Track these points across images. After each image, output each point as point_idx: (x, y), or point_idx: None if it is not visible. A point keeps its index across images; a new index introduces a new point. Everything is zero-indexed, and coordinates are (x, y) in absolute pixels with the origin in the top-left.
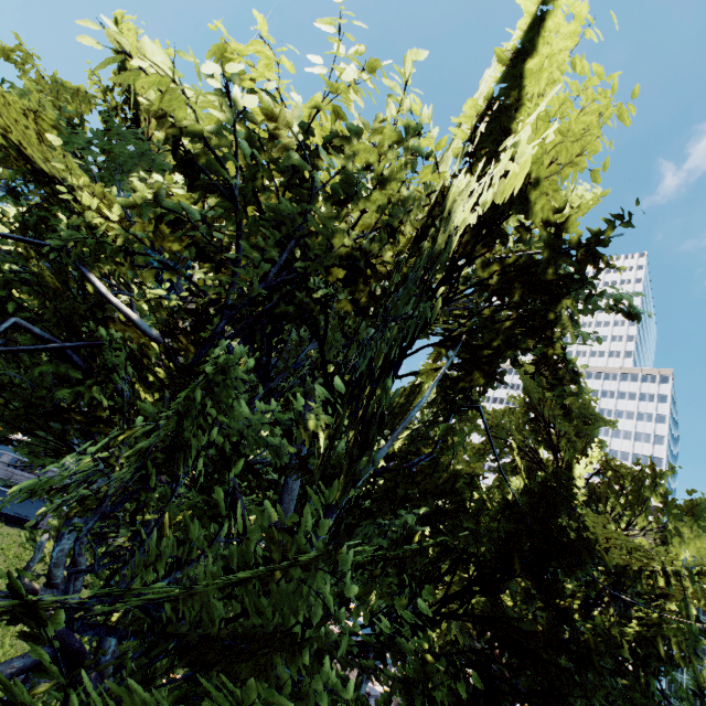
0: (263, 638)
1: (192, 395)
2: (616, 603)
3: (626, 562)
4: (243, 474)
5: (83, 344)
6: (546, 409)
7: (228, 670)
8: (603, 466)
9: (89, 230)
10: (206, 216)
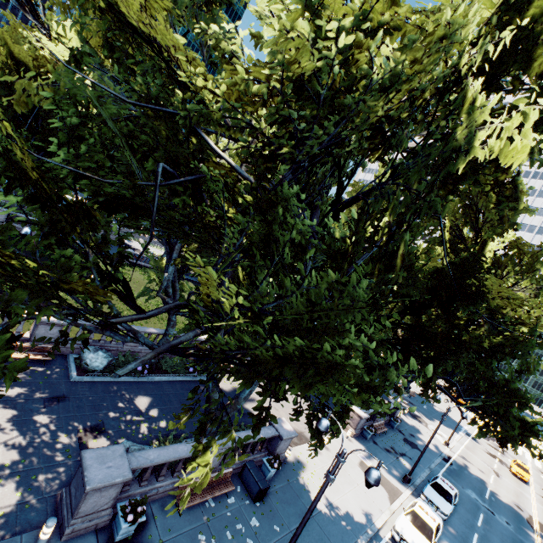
0: (328, 330)
1: (274, 216)
2: (486, 325)
3: (503, 305)
4: (297, 257)
5: (197, 177)
6: (480, 200)
7: (318, 340)
8: (512, 245)
9: (200, 101)
10: (281, 90)
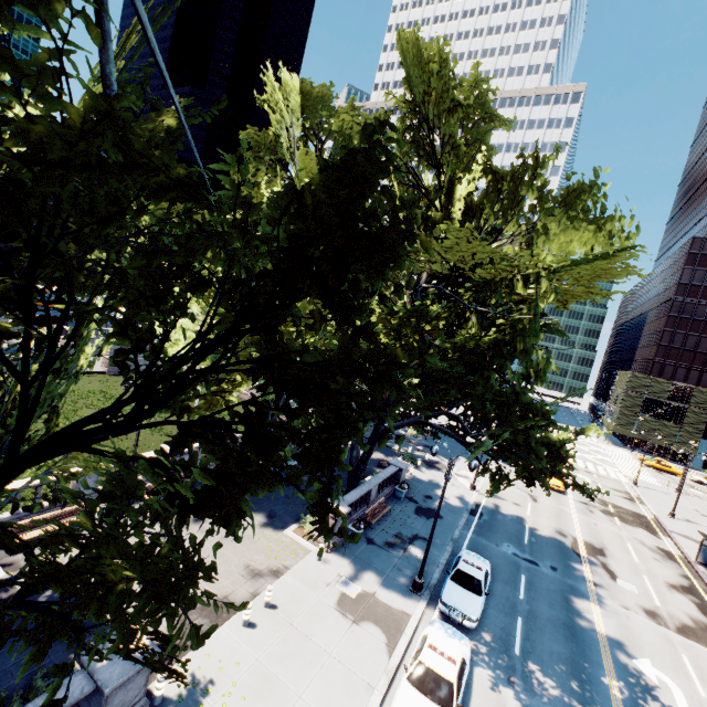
0: None
1: None
2: (475, 317)
3: (490, 275)
4: None
5: None
6: (429, 107)
7: None
8: (485, 171)
9: None
10: None
